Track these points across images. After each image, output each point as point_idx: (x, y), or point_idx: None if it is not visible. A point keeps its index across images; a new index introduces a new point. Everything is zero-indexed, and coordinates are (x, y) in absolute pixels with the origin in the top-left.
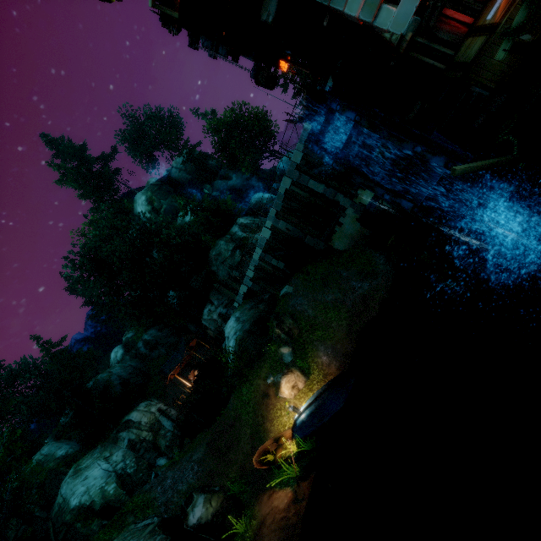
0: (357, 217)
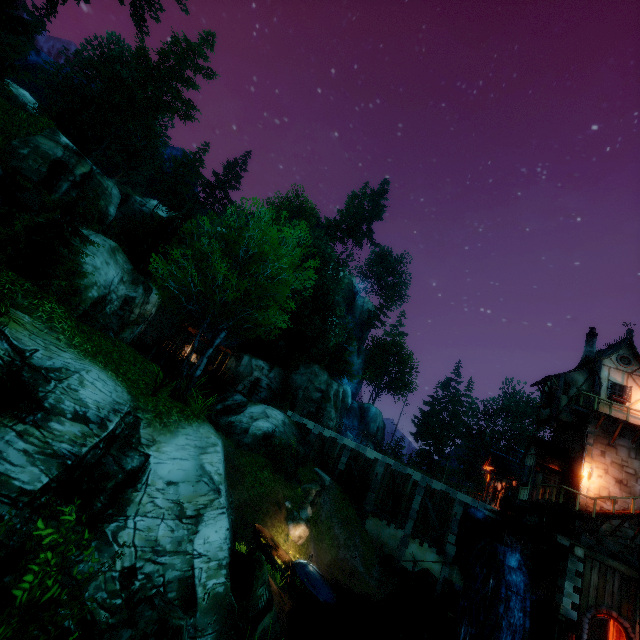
0: (397, 540)
